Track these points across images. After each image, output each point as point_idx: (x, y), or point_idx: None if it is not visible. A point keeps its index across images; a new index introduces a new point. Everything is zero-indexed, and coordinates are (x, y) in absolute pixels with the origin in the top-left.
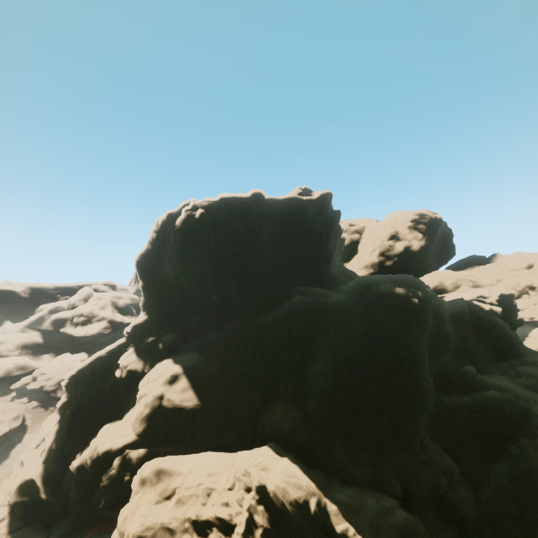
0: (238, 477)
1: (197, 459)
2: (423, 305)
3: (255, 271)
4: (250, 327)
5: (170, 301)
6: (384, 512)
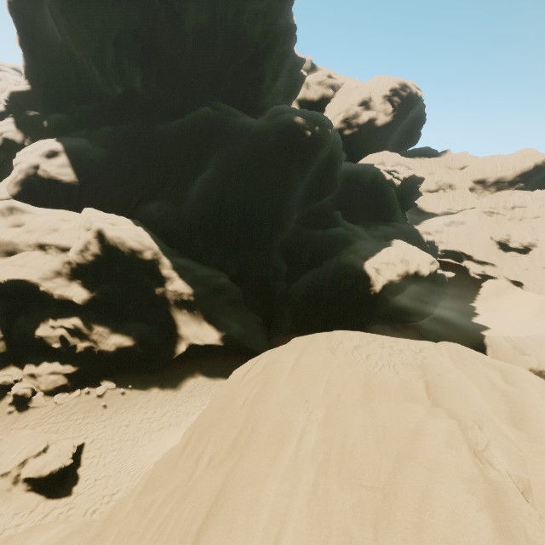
0: (82, 221)
1: (55, 210)
2: (314, 140)
3: (166, 64)
4: (151, 129)
5: (60, 76)
6: (212, 276)
